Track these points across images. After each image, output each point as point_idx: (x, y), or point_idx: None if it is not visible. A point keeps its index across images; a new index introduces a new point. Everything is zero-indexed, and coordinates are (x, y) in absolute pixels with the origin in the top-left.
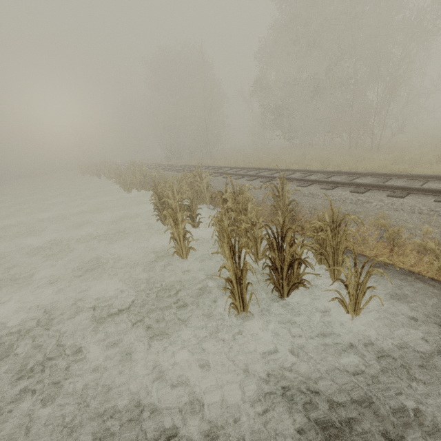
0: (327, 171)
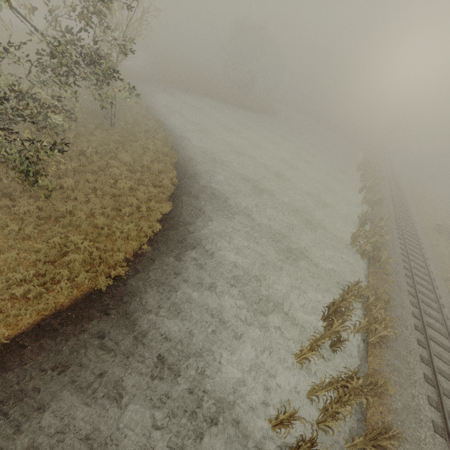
0: None
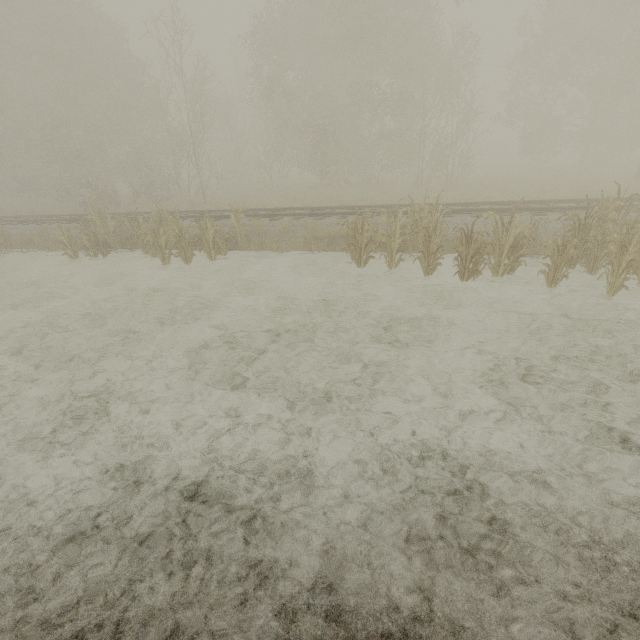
0: (523, 201)
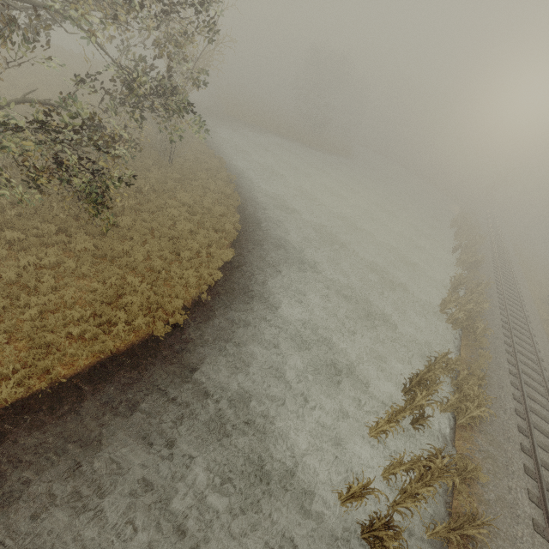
0: None
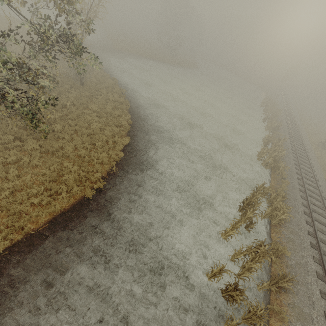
0: None
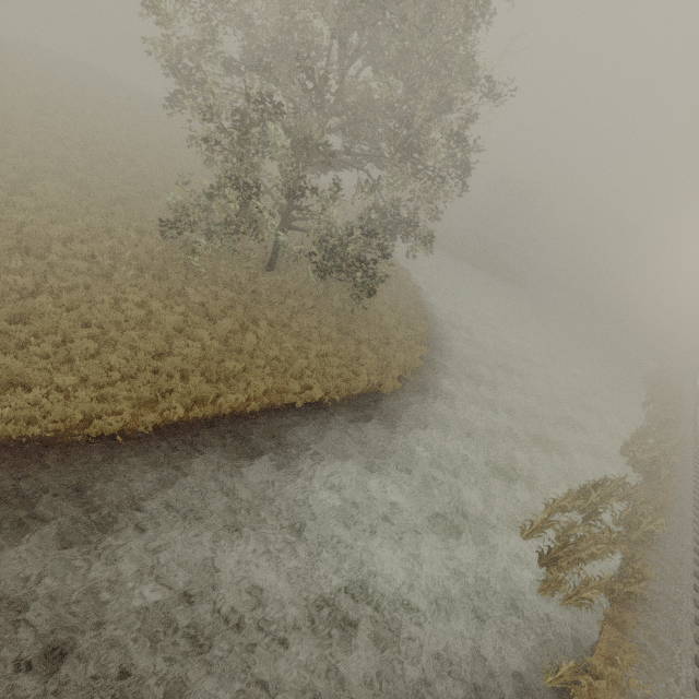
0: None
